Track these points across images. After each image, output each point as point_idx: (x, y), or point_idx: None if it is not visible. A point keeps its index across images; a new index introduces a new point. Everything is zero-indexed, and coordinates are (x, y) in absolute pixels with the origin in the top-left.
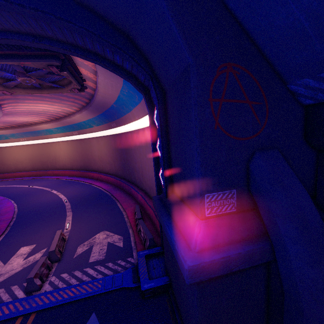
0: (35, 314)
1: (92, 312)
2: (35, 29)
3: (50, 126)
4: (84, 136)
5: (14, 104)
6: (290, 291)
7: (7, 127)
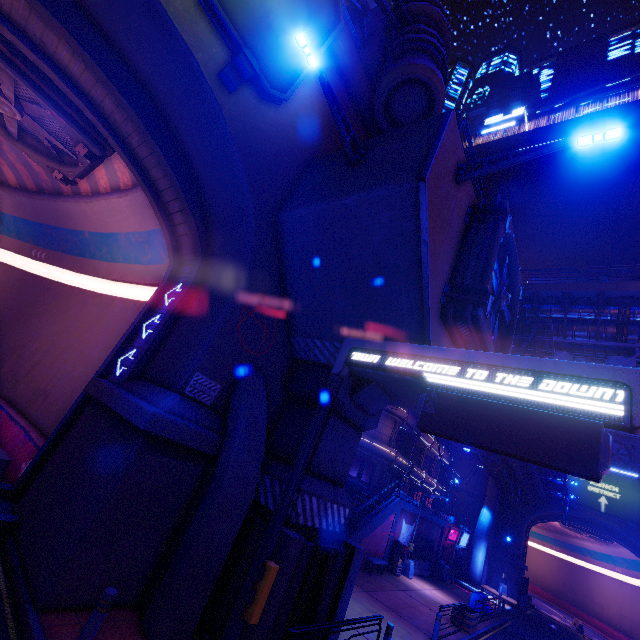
0: None
1: None
2: (122, 127)
3: None
4: None
5: None
6: (219, 475)
7: None
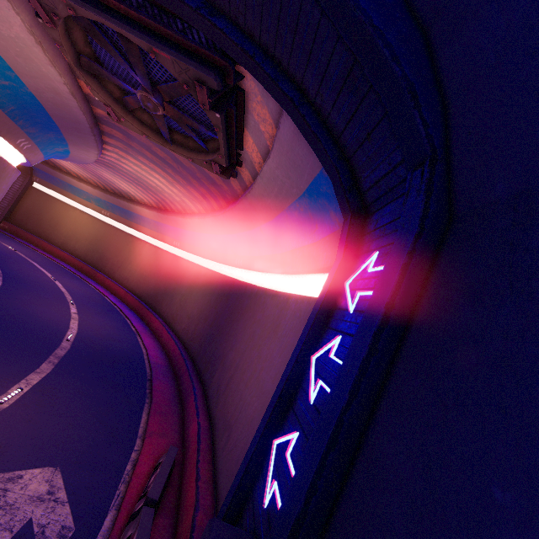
0: None
1: None
2: None
3: (151, 215)
4: (186, 255)
5: (123, 153)
6: None
7: (99, 187)
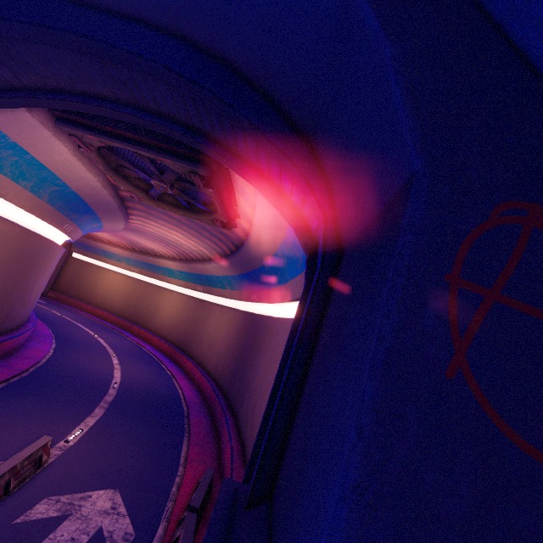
0: None
1: None
2: (193, 118)
3: (174, 266)
4: (209, 297)
5: (145, 219)
6: None
7: (128, 248)
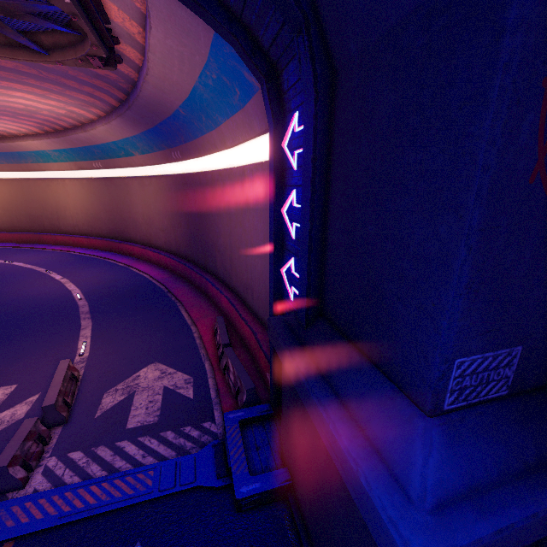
0: (11, 545)
1: (135, 541)
2: None
3: (44, 146)
4: (115, 173)
5: None
6: None
7: None
